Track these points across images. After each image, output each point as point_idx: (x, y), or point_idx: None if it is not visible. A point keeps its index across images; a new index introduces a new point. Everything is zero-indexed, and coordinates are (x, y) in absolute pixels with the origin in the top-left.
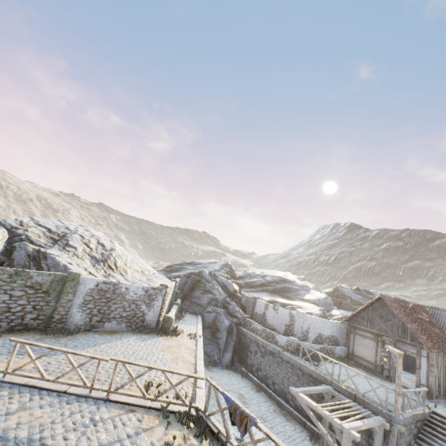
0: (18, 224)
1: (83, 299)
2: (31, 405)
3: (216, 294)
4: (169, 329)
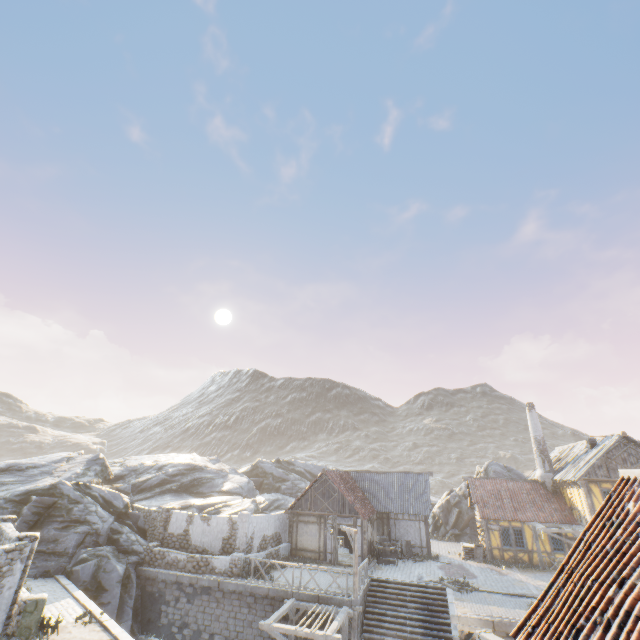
0: None
1: None
2: None
3: (96, 522)
4: (38, 625)
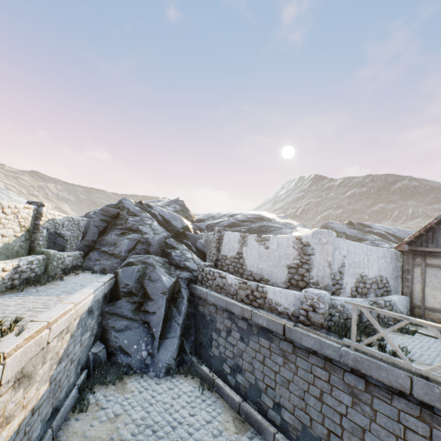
0: None
1: None
2: None
3: (146, 232)
4: None
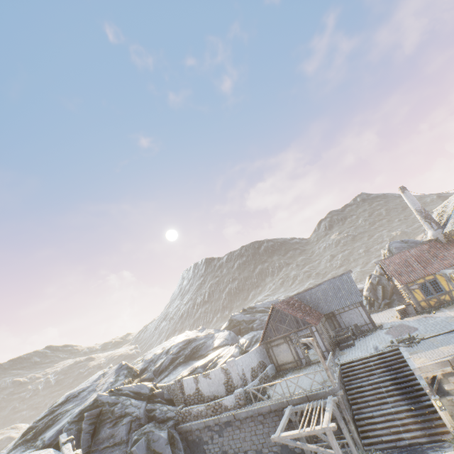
0: None
1: None
2: None
3: (133, 411)
4: None
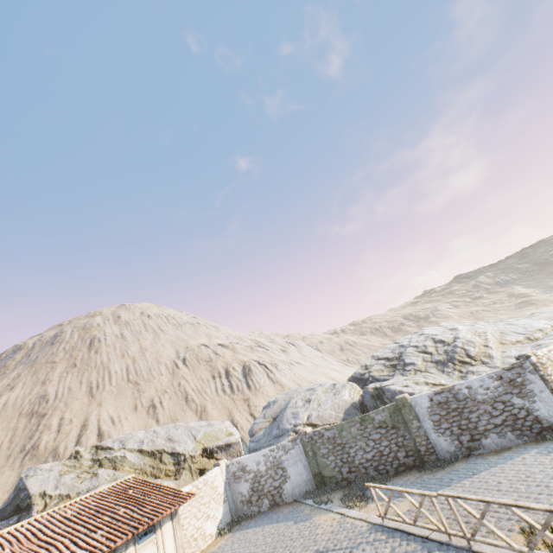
0: (363, 369)
1: (430, 421)
2: (397, 551)
3: None
4: None
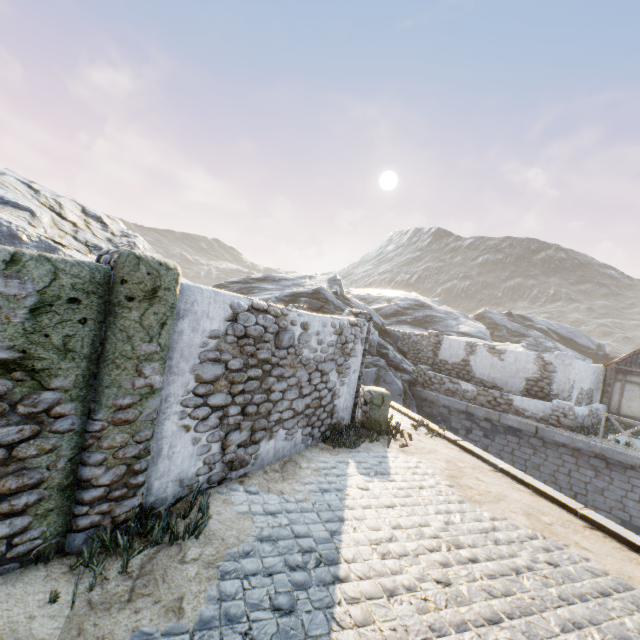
0: None
1: (192, 378)
2: None
3: None
4: (386, 422)
